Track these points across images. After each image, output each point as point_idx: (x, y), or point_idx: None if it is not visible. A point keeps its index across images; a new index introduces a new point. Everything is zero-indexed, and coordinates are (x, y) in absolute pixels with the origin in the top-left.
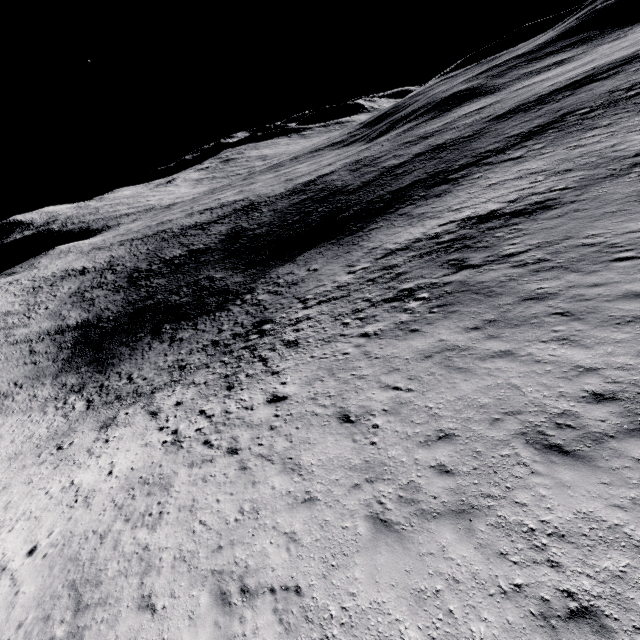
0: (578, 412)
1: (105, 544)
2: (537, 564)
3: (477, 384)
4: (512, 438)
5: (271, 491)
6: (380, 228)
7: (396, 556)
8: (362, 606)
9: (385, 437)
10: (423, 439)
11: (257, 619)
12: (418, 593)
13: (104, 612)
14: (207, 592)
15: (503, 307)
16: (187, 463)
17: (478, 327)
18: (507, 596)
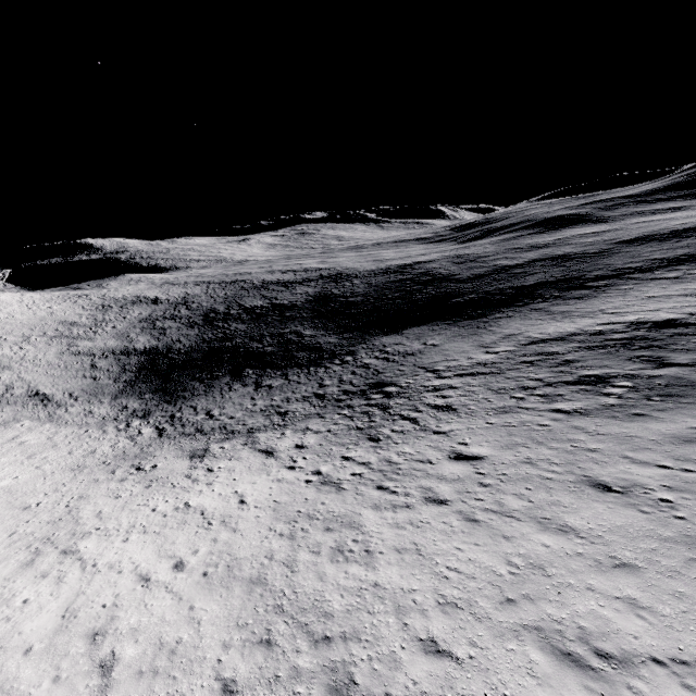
0: None
1: (300, 573)
2: None
3: None
4: None
5: (546, 549)
6: (511, 318)
7: None
8: None
9: (695, 513)
10: None
11: (662, 693)
12: None
13: (365, 649)
14: (535, 649)
15: None
16: (368, 505)
17: None
18: None
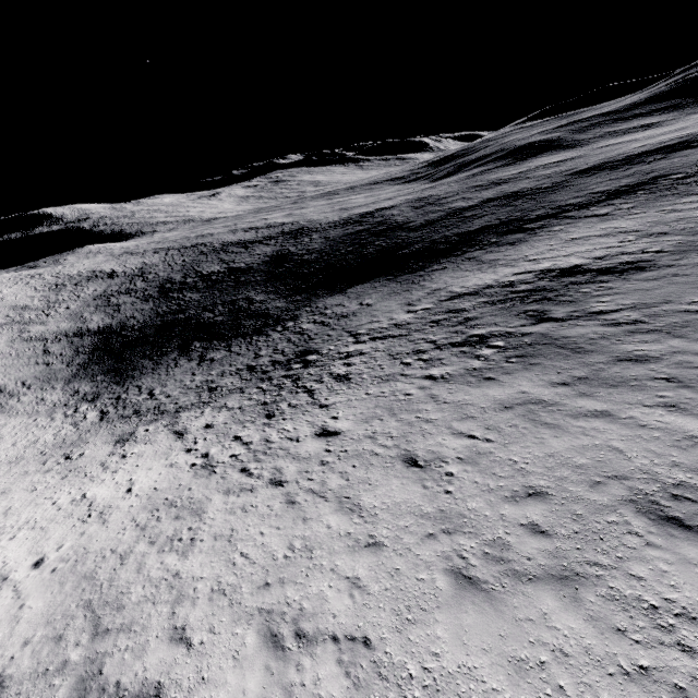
0: (697, 485)
1: (127, 565)
2: (665, 646)
3: (570, 442)
4: (619, 504)
5: (326, 530)
6: (444, 270)
7: (487, 618)
8: (449, 669)
9: (462, 487)
10: (509, 494)
11: (318, 669)
12: (518, 662)
13: (128, 640)
14: (254, 632)
15: (595, 365)
16: (222, 489)
17: (566, 383)
18: (631, 678)
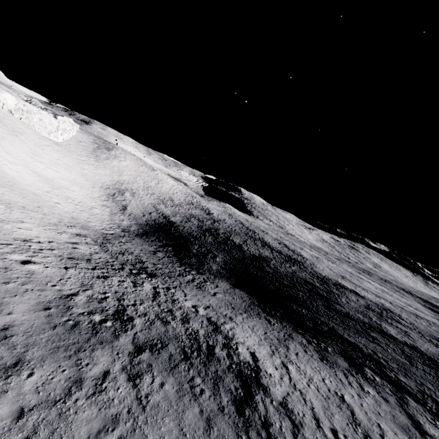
0: None
1: None
2: None
3: None
4: None
5: None
6: (268, 323)
7: None
8: None
9: None
10: None
11: None
12: None
13: None
14: None
15: (23, 347)
16: None
17: (5, 330)
18: None
